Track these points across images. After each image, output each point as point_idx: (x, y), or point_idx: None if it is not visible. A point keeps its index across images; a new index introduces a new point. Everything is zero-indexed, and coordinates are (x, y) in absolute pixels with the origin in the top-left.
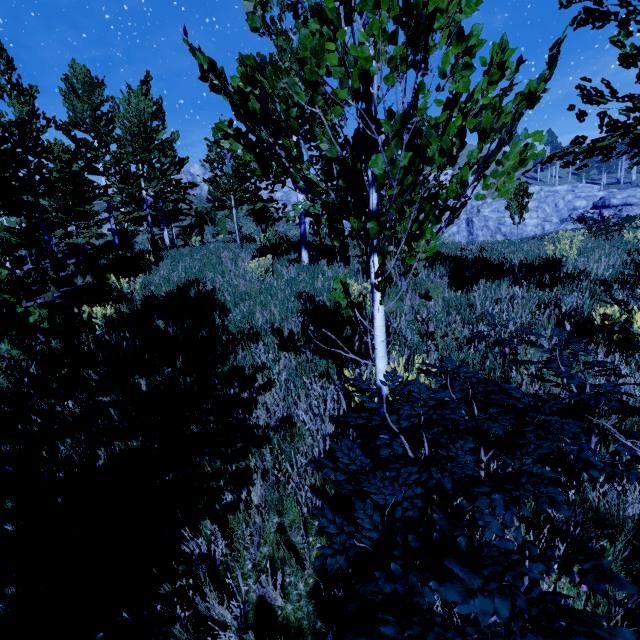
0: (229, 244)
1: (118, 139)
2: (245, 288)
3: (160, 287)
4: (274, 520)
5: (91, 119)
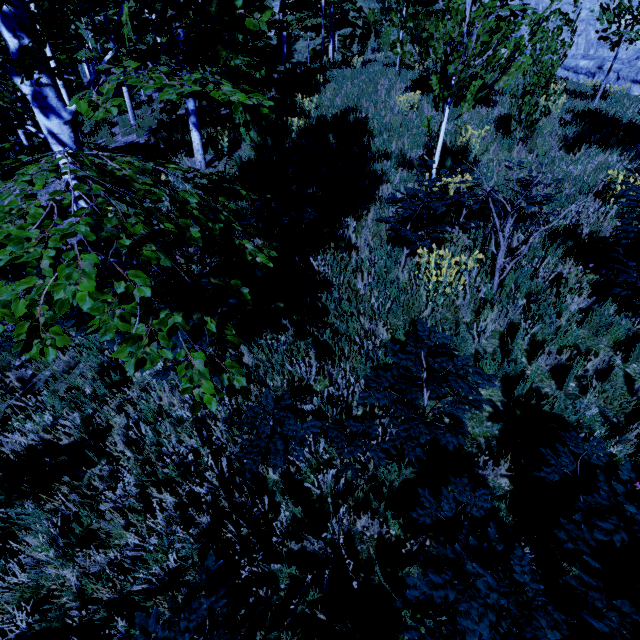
0: (387, 70)
1: None
2: (390, 120)
3: (329, 109)
4: (374, 228)
5: None
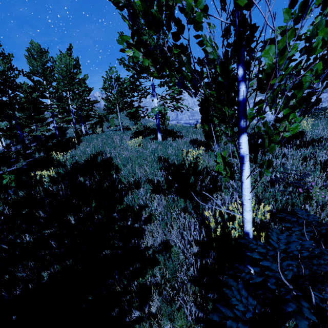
0: (117, 131)
1: (55, 79)
2: (128, 155)
3: (81, 157)
4: (167, 326)
5: (42, 70)
